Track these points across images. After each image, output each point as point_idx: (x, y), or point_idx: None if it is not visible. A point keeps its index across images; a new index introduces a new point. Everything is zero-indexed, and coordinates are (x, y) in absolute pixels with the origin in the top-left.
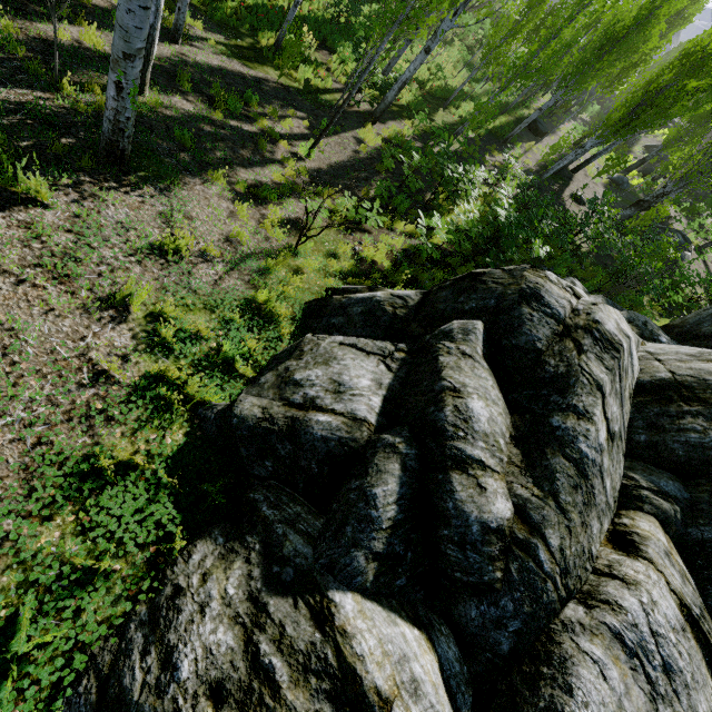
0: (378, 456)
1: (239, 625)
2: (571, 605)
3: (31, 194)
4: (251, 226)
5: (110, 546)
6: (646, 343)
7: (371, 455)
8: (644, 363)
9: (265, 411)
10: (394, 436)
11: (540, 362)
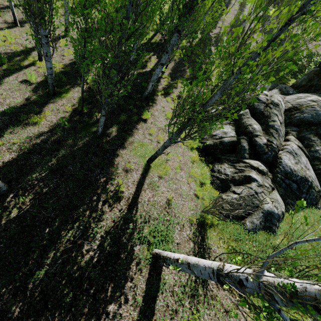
0: (241, 140)
1: (232, 168)
2: (279, 152)
3: (146, 116)
4: (172, 102)
5: (203, 169)
6: (285, 97)
7: (239, 141)
8: (285, 104)
9: (213, 142)
10: (242, 136)
11: (263, 114)
